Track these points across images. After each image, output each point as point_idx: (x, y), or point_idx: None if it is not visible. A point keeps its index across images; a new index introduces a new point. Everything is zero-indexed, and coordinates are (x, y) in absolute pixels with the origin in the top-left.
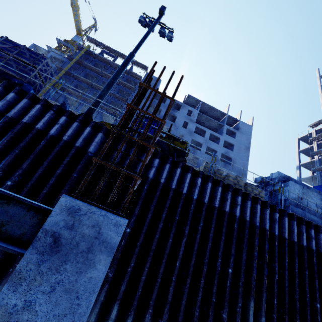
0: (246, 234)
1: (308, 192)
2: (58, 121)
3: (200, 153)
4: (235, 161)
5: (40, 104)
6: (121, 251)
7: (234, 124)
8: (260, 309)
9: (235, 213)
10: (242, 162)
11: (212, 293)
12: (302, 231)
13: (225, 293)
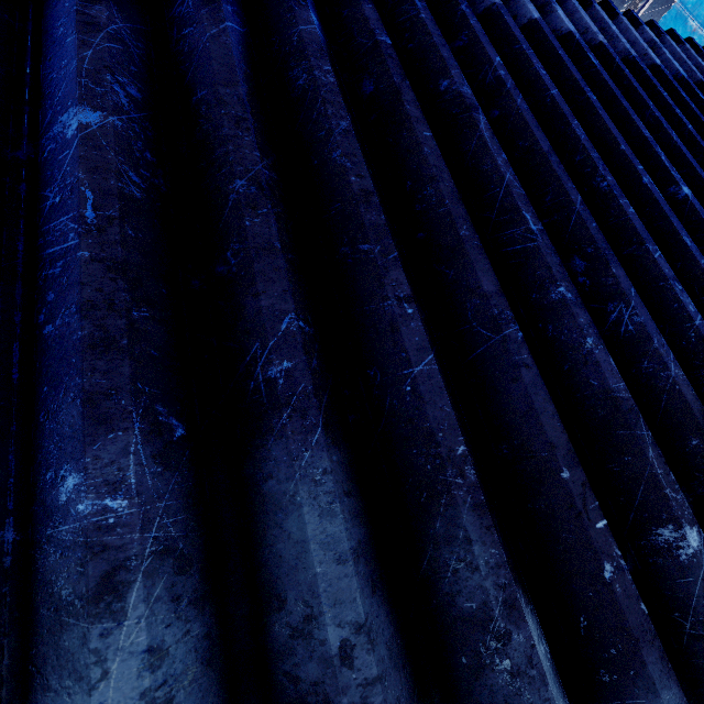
0: None
1: None
2: None
3: None
4: None
5: None
6: None
7: None
8: None
9: None
10: None
11: None
12: None
13: None
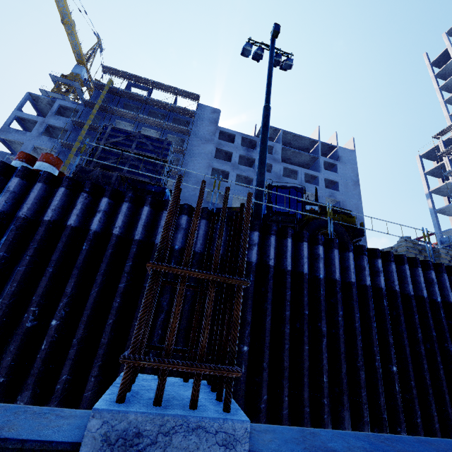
0: None
1: None
2: (252, 240)
3: None
4: (344, 204)
5: None
6: (400, 399)
7: (329, 153)
8: None
9: None
10: (354, 203)
11: None
12: None
13: None
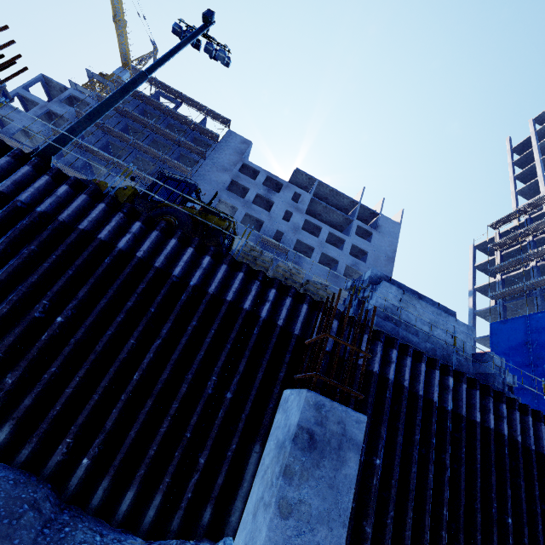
0: (271, 345)
1: (411, 301)
2: None
3: (310, 263)
4: None
5: None
6: (38, 348)
7: (371, 220)
8: None
9: (260, 312)
10: None
11: (188, 425)
12: (376, 351)
13: (212, 427)
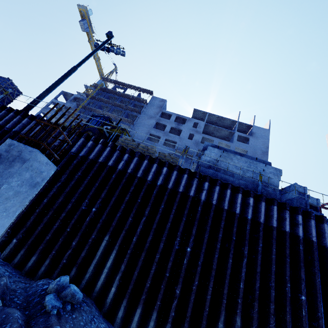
0: (122, 183)
1: (229, 156)
2: None
3: None
4: None
5: None
6: None
7: (248, 130)
8: (115, 244)
9: (118, 166)
10: None
11: (69, 224)
12: (193, 183)
13: (82, 226)
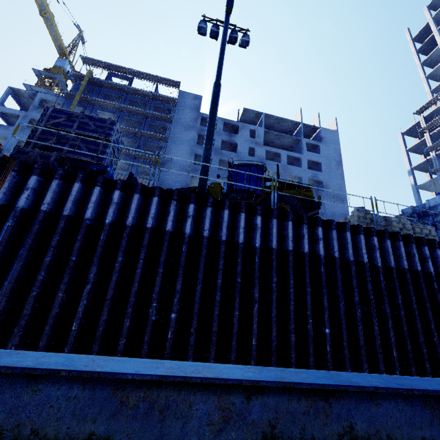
0: None
1: None
2: (187, 212)
3: None
4: (327, 184)
5: (156, 196)
6: (331, 359)
7: (313, 134)
8: None
9: (429, 269)
10: (337, 183)
11: None
12: None
13: None
